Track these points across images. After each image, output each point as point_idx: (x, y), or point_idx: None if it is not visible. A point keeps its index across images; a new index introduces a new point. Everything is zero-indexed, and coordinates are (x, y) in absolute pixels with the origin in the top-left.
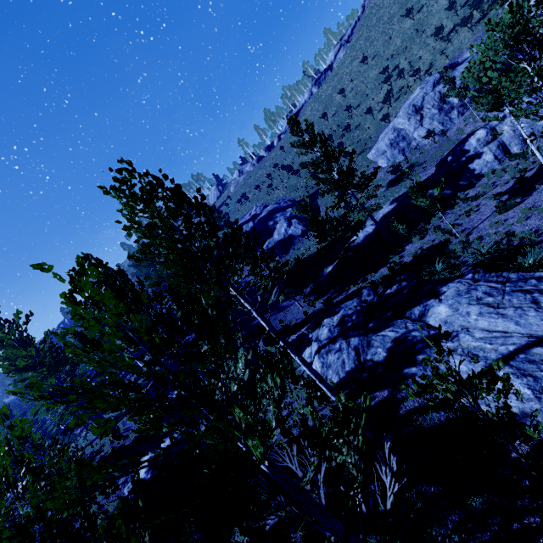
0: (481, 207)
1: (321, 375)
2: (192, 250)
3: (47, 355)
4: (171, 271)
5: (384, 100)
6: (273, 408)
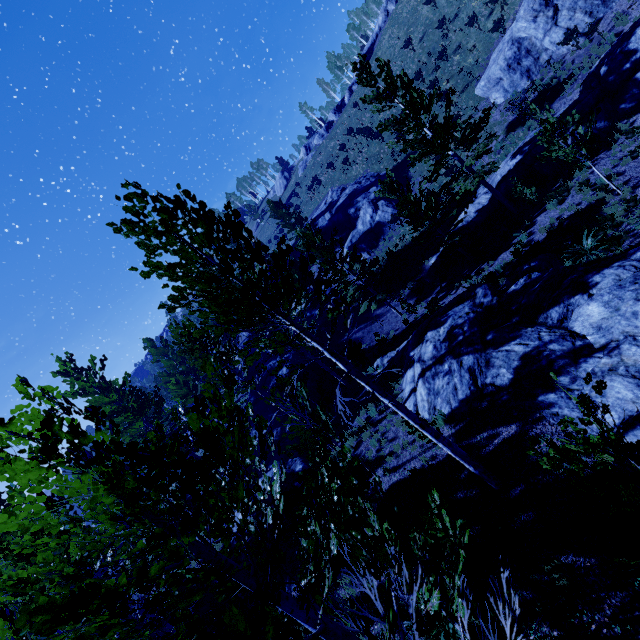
0: None
1: (421, 419)
2: (232, 288)
3: (130, 399)
4: (215, 316)
5: None
6: (334, 528)
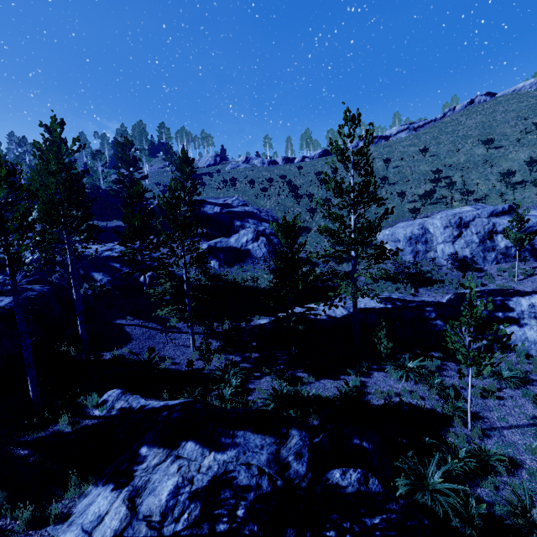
0: (506, 397)
1: None
2: None
3: None
4: None
5: (423, 195)
6: None
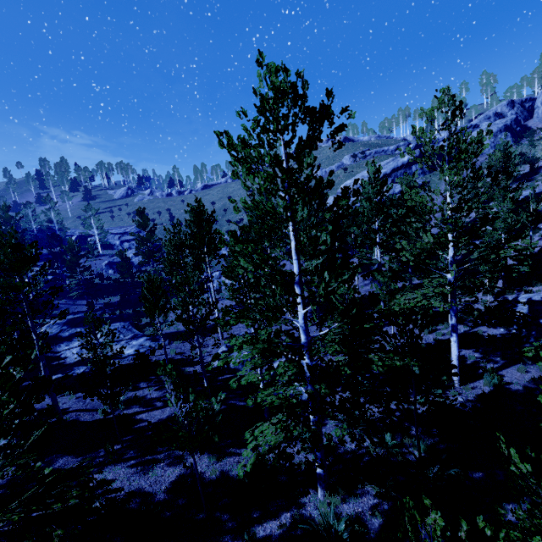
0: None
1: None
2: None
3: None
4: None
5: (237, 222)
6: None
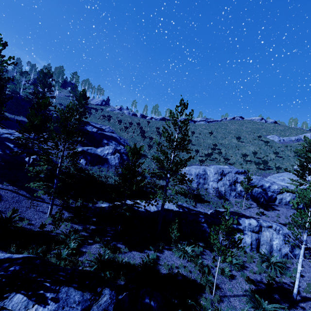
0: (233, 276)
1: None
2: None
3: None
4: None
5: (207, 154)
6: None
